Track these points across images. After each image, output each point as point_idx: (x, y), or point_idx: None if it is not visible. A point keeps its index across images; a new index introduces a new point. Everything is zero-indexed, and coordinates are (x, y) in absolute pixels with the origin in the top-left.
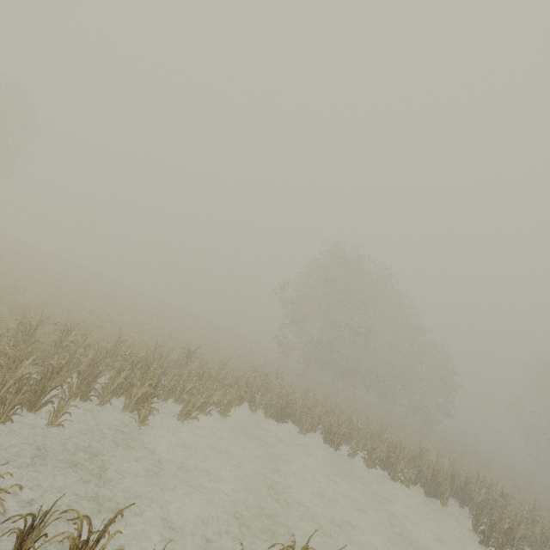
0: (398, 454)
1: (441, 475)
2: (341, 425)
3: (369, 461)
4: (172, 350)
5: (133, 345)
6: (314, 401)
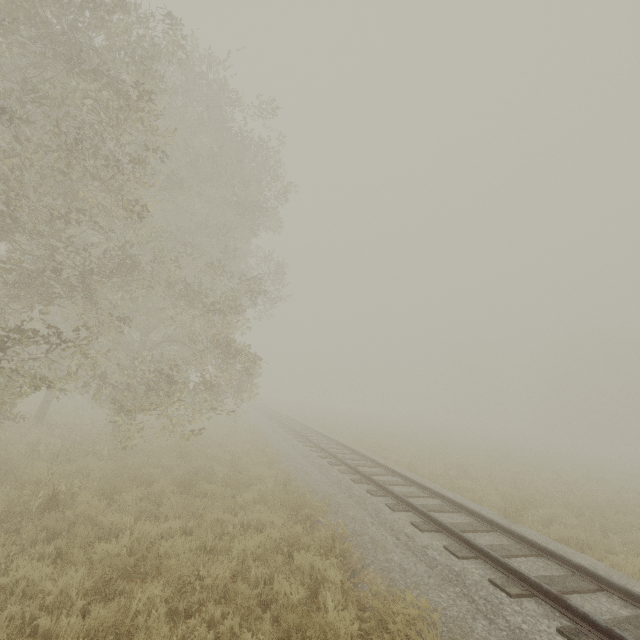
0: None
1: None
2: None
3: None
4: None
5: None
6: None
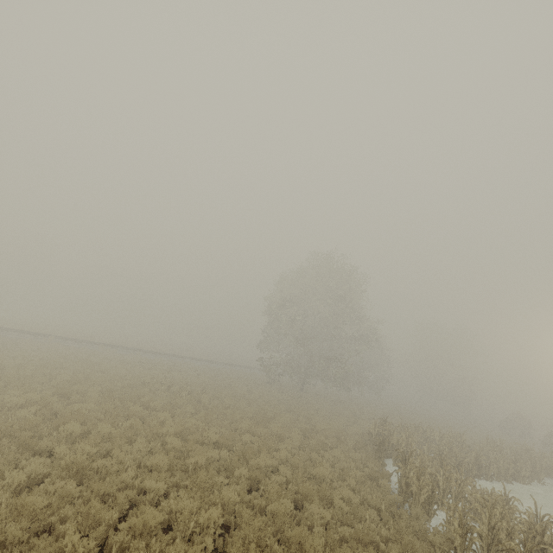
0: (516, 460)
1: (538, 463)
2: (480, 456)
3: (508, 477)
4: (410, 467)
5: (506, 511)
6: (420, 435)
